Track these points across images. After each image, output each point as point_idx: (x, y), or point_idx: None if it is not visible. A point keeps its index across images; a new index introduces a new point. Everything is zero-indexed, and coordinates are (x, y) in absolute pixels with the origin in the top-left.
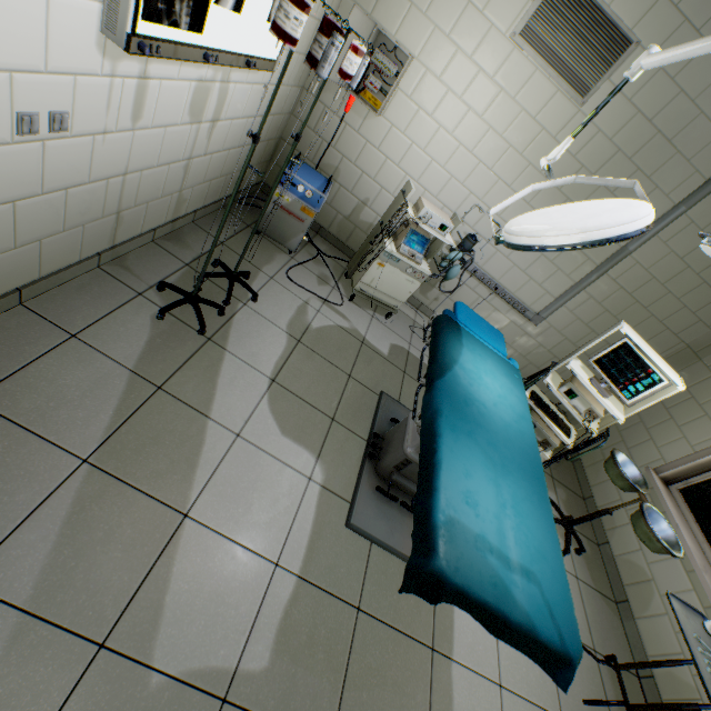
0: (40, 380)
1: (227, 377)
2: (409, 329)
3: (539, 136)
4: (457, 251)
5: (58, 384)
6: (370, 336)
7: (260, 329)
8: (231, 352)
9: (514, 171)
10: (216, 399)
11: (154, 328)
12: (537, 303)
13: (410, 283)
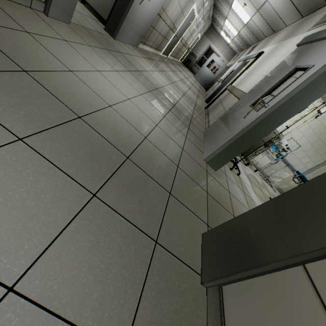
0: (231, 187)
1: (248, 189)
2: (259, 175)
3: (315, 119)
4: (283, 152)
5: (233, 189)
6: (256, 177)
7: (242, 174)
8: (244, 181)
9: (304, 128)
10: (251, 196)
11: (231, 173)
12: (300, 170)
13: (268, 161)
